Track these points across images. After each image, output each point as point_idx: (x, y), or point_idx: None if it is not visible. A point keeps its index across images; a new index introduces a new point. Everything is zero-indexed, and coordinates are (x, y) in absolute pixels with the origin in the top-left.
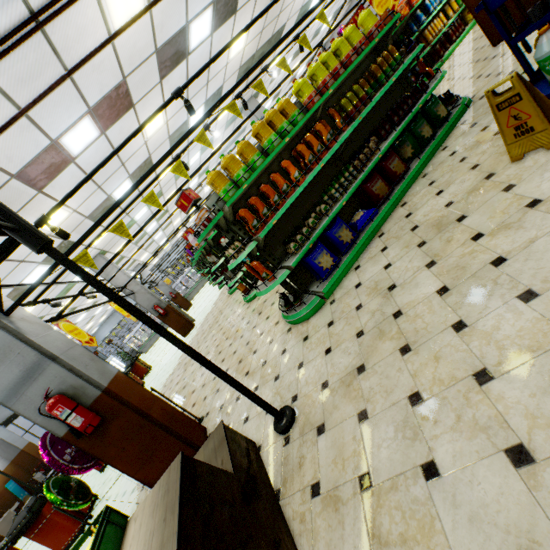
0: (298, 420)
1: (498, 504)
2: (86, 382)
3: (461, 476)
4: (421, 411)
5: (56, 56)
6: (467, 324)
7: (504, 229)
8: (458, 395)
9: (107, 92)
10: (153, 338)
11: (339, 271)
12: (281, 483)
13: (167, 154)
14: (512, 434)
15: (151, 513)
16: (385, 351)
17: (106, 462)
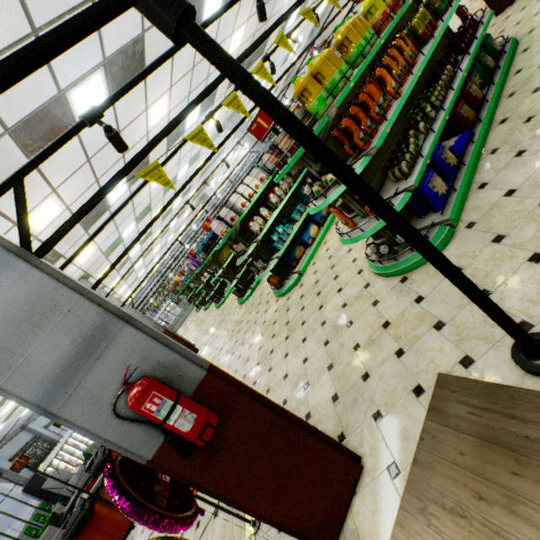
0: None
1: None
2: (181, 357)
3: None
4: None
5: None
6: None
7: None
8: None
9: (125, 44)
10: None
11: (458, 194)
12: None
13: (246, 52)
14: None
15: None
16: None
17: (221, 500)
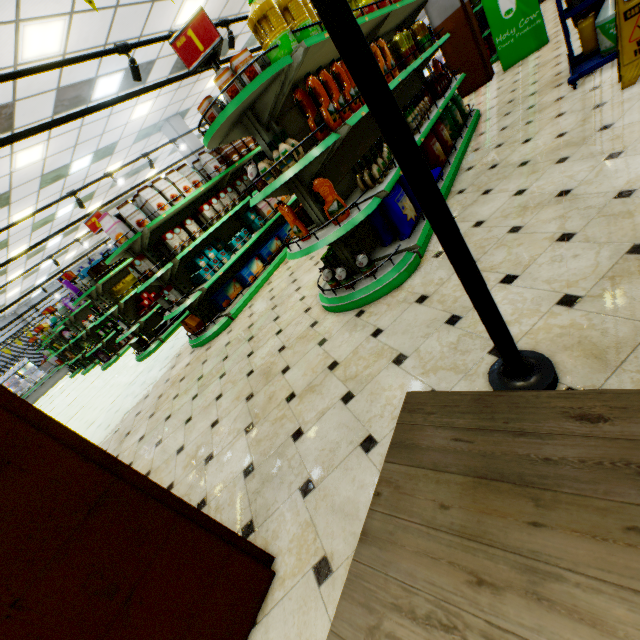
0: (564, 361)
1: None
2: None
3: None
4: None
5: None
6: None
7: None
8: None
9: None
10: None
11: (427, 223)
12: None
13: None
14: None
15: None
16: None
17: None
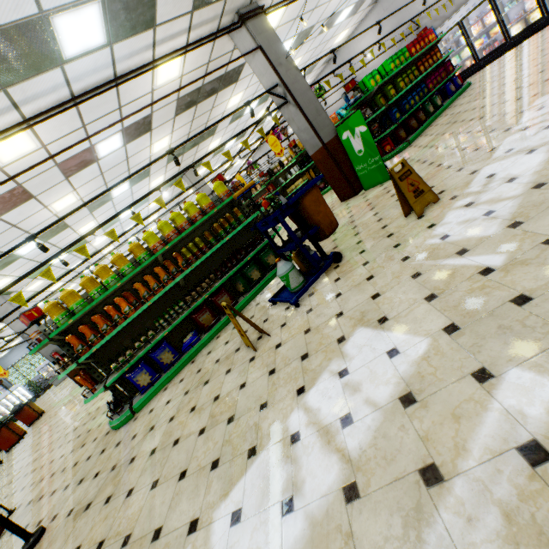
0: (39, 543)
1: None
2: None
3: None
4: None
5: None
6: (132, 493)
7: (198, 412)
8: None
9: None
10: None
11: (152, 389)
12: None
13: (9, 286)
14: None
15: None
16: (104, 495)
17: None
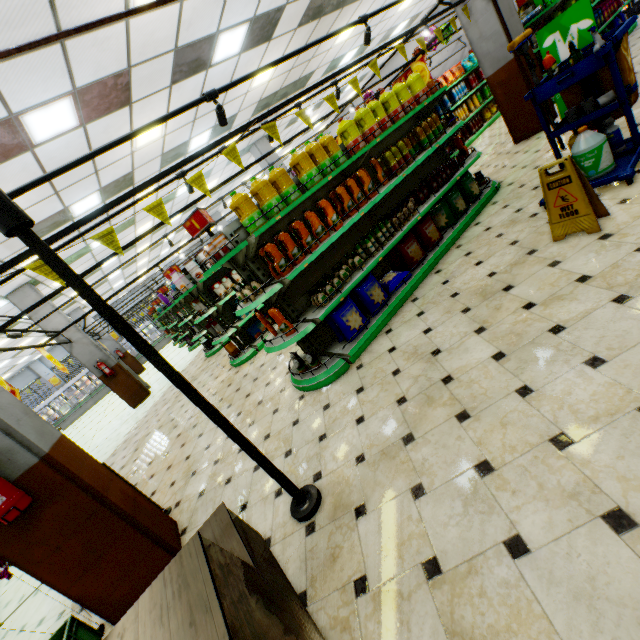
0: (326, 502)
1: (605, 576)
2: (17, 444)
3: (555, 549)
4: (494, 481)
5: (51, 9)
6: (533, 389)
7: (557, 300)
8: (536, 462)
9: (104, 76)
10: (79, 409)
11: (368, 332)
12: (307, 583)
13: (186, 160)
14: (607, 498)
15: (157, 620)
16: (438, 419)
17: (23, 570)
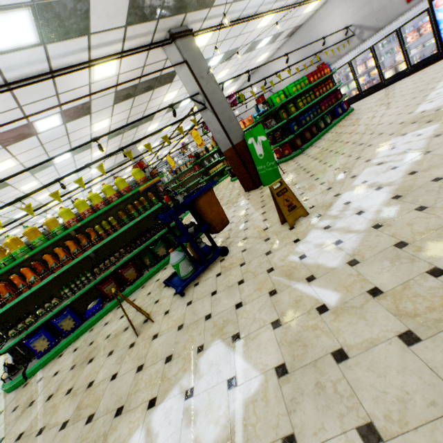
0: None
1: None
2: None
3: None
4: None
5: None
6: None
7: (71, 397)
8: None
9: None
10: None
11: (48, 355)
12: None
13: None
14: None
15: None
16: None
17: None
